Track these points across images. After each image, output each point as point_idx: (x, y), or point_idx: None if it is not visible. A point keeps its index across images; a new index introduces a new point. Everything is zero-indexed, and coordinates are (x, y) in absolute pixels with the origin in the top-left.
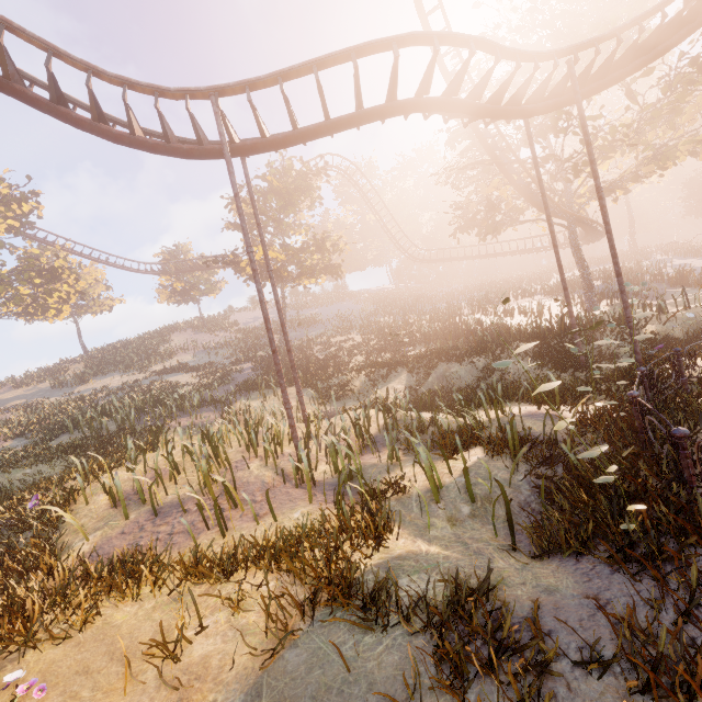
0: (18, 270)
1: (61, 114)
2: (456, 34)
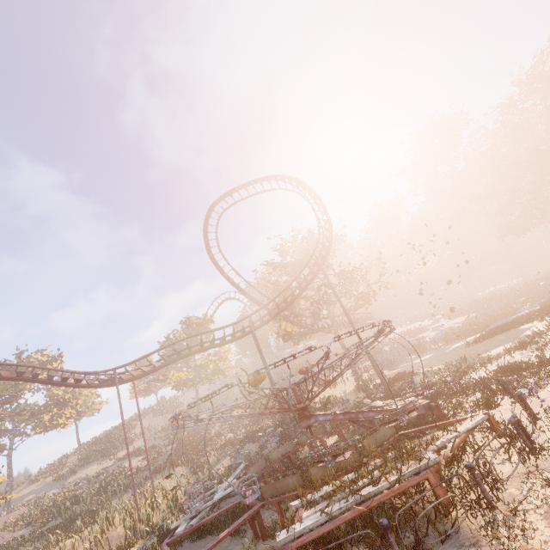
0: (45, 405)
1: (65, 385)
2: (194, 335)
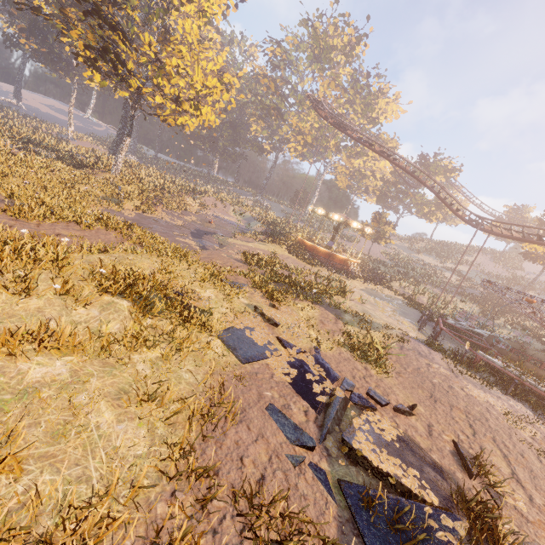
0: (429, 202)
1: (449, 208)
2: None
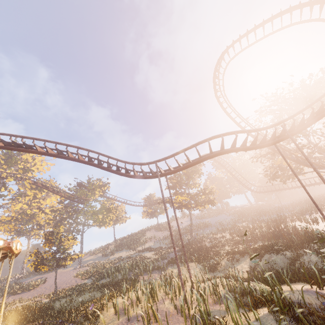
0: (100, 209)
1: (118, 173)
2: (229, 132)
